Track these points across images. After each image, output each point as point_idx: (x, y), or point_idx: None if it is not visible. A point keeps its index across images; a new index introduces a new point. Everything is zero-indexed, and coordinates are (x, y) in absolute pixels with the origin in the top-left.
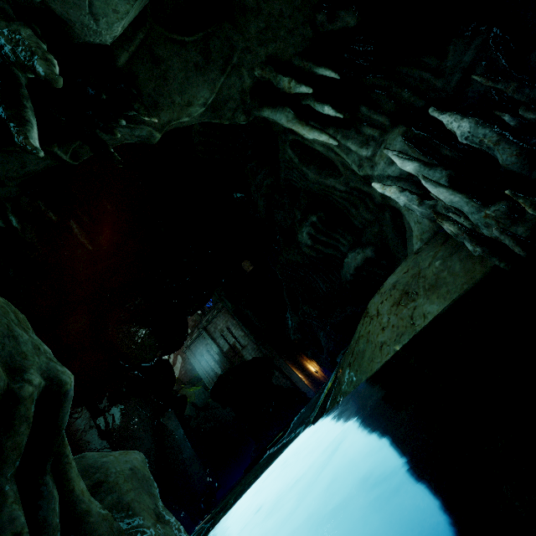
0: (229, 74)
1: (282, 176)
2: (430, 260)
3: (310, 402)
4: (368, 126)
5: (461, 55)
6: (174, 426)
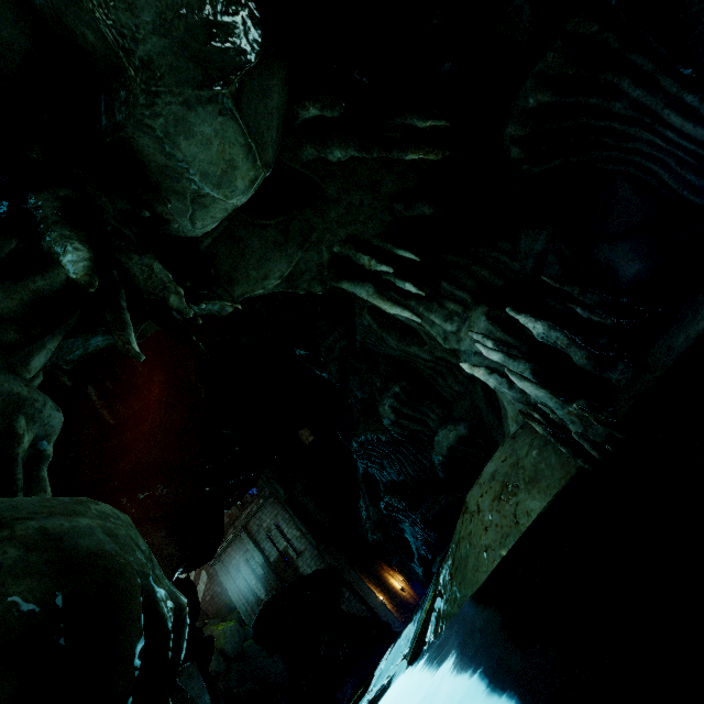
0: (307, 250)
1: (358, 339)
2: (526, 448)
3: (399, 636)
4: (451, 300)
5: (532, 244)
6: (197, 690)
